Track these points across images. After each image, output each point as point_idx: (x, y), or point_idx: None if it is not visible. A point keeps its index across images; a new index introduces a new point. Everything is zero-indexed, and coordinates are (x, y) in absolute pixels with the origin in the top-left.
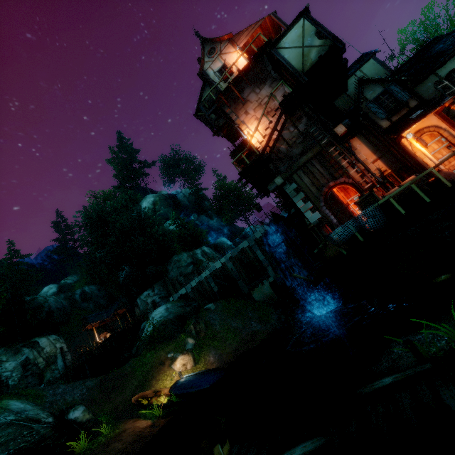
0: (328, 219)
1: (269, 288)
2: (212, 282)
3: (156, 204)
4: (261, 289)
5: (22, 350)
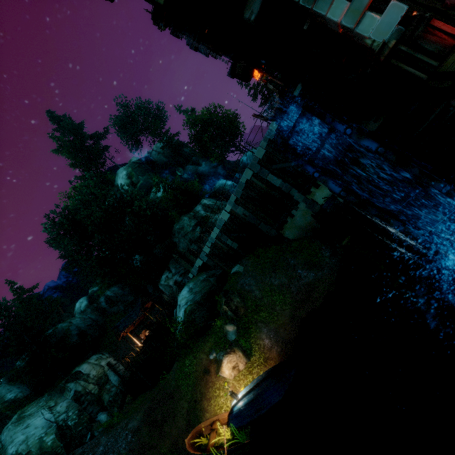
0: (432, 3)
1: (303, 219)
2: (228, 239)
3: (131, 176)
4: (292, 224)
5: (67, 387)
